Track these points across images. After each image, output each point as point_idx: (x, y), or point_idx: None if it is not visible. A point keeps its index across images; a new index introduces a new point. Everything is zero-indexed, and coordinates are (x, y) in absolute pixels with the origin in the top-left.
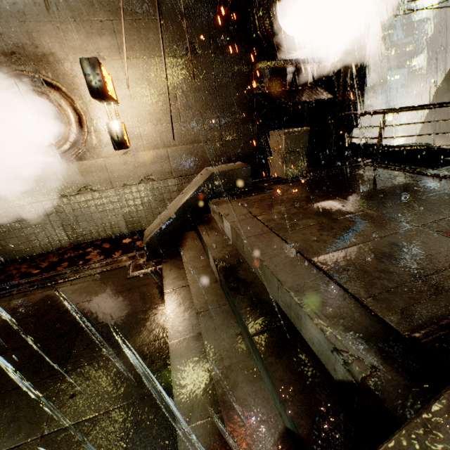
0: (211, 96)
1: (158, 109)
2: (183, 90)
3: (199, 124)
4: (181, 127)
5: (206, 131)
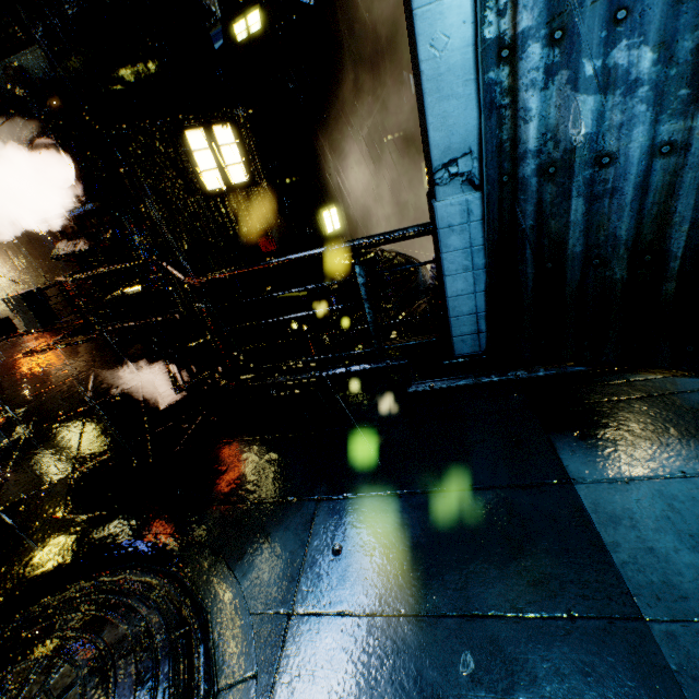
0: (31, 248)
1: (1, 263)
2: (10, 247)
3: (34, 271)
4: (23, 275)
5: (42, 276)
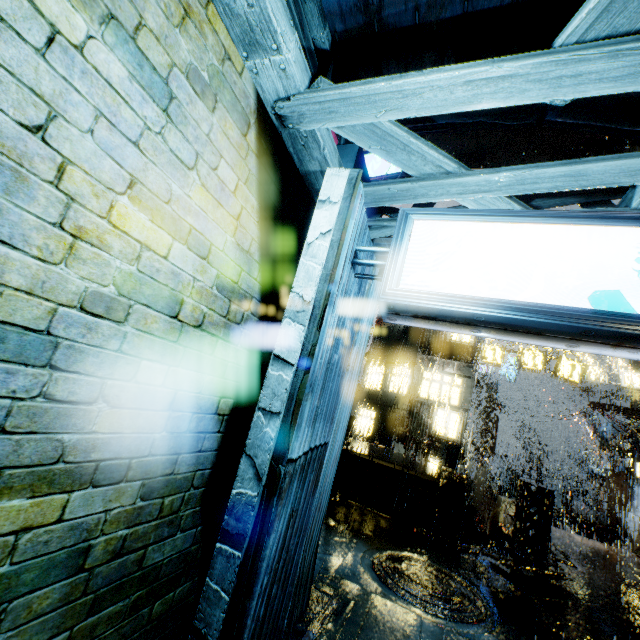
0: None
1: None
2: None
3: None
4: None
5: None
